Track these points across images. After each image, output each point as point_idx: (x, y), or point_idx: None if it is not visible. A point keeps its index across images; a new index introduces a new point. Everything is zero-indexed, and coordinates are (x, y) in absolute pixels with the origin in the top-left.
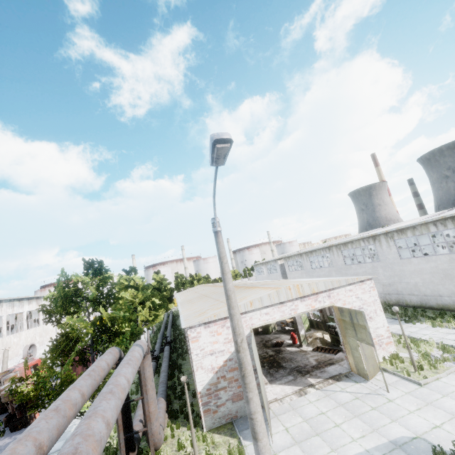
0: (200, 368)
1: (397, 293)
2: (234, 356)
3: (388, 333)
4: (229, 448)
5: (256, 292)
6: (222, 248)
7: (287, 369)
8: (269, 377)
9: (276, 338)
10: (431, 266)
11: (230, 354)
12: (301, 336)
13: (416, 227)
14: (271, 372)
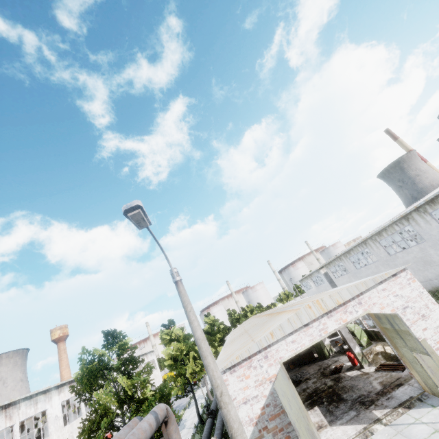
0: None
1: None
2: (271, 400)
3: None
4: None
5: (280, 319)
6: (183, 297)
7: (348, 402)
8: (329, 416)
9: (335, 362)
10: None
11: (266, 398)
12: (358, 355)
13: None
14: (330, 409)
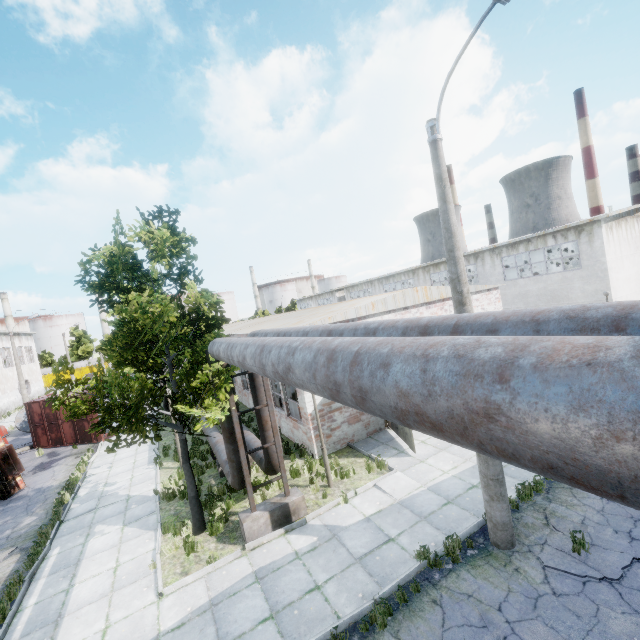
0: None
1: None
2: None
3: None
4: (366, 463)
5: (365, 299)
6: (444, 166)
7: None
8: None
9: None
10: (540, 287)
11: None
12: None
13: (531, 241)
14: None
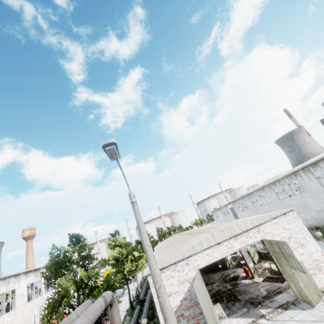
0: None
1: None
2: (188, 295)
3: (323, 256)
4: None
5: (199, 237)
6: (137, 214)
7: (242, 301)
8: (227, 310)
9: (233, 272)
10: None
11: (184, 294)
12: (251, 269)
13: None
14: (228, 305)
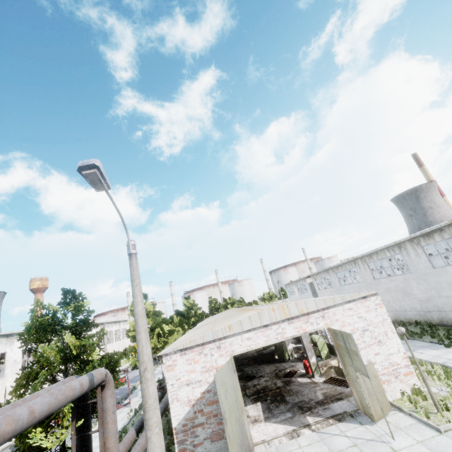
0: (176, 400)
1: (437, 310)
2: (213, 387)
3: (406, 360)
4: None
5: (244, 315)
6: (133, 270)
7: (289, 404)
8: (267, 413)
9: (291, 367)
10: None
11: (208, 385)
12: (312, 365)
13: (443, 229)
14: (271, 407)
